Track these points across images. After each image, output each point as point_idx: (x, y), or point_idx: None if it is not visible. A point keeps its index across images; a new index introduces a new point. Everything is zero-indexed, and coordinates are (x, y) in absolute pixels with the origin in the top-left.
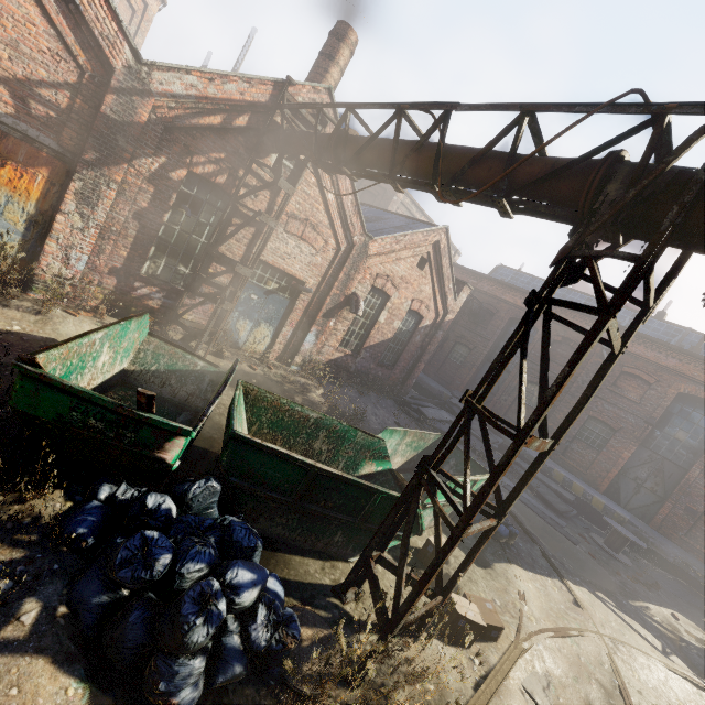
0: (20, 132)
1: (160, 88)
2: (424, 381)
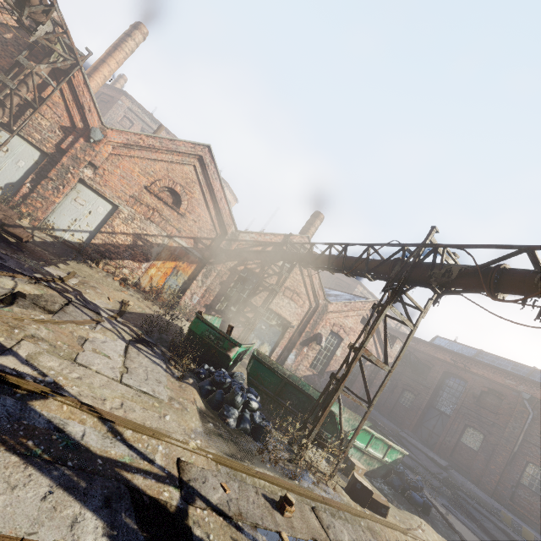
0: (192, 253)
1: (241, 238)
2: (379, 418)
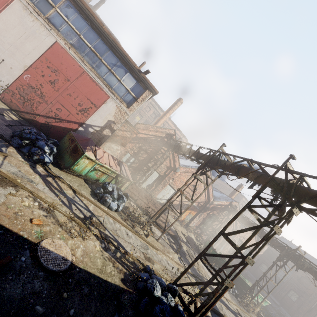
0: (196, 207)
1: (214, 203)
2: (248, 273)
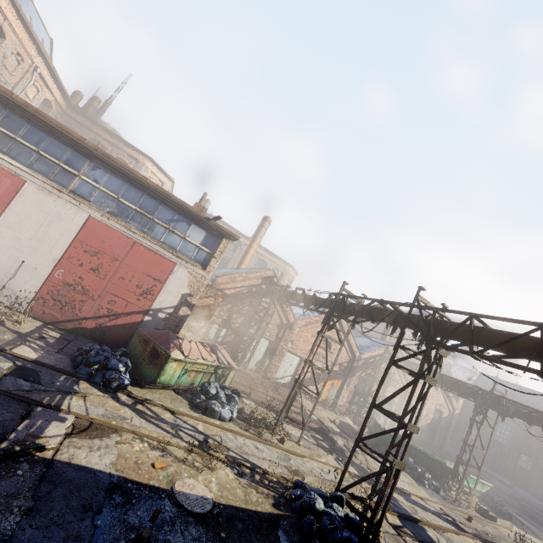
0: (339, 373)
1: (363, 357)
2: (452, 450)
